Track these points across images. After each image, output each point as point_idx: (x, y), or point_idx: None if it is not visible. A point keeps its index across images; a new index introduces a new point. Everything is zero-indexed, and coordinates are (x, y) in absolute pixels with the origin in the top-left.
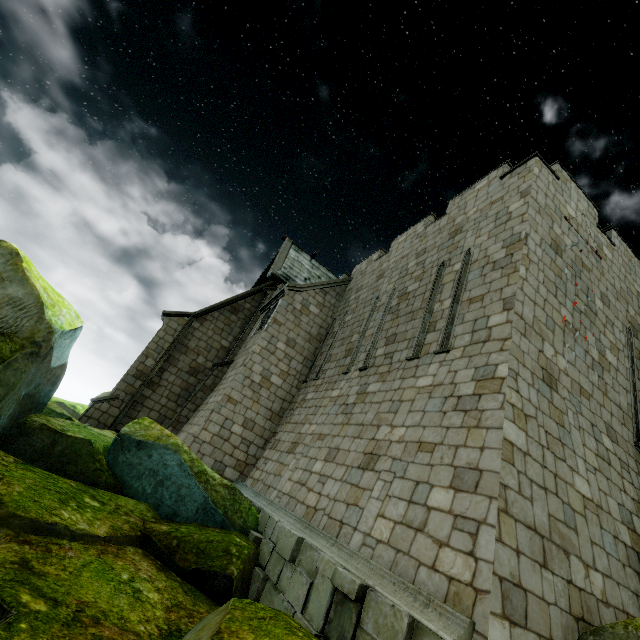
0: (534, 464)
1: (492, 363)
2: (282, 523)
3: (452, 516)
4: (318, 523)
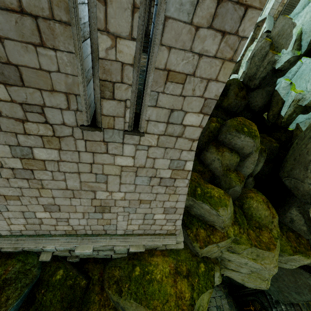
0: None
1: (183, 159)
2: (62, 247)
3: (166, 220)
4: (85, 233)
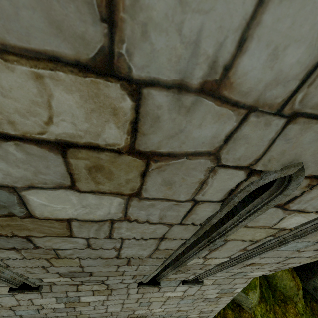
0: None
1: (234, 288)
2: None
3: (199, 316)
4: None
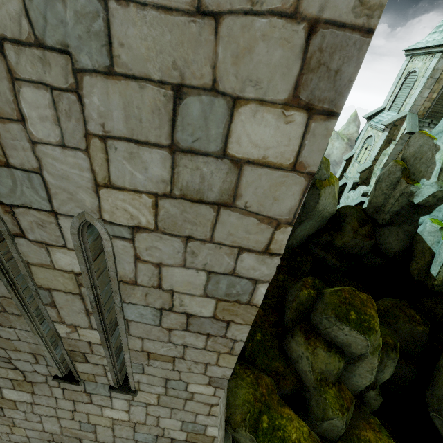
0: (222, 422)
1: (201, 424)
2: None
3: None
4: None
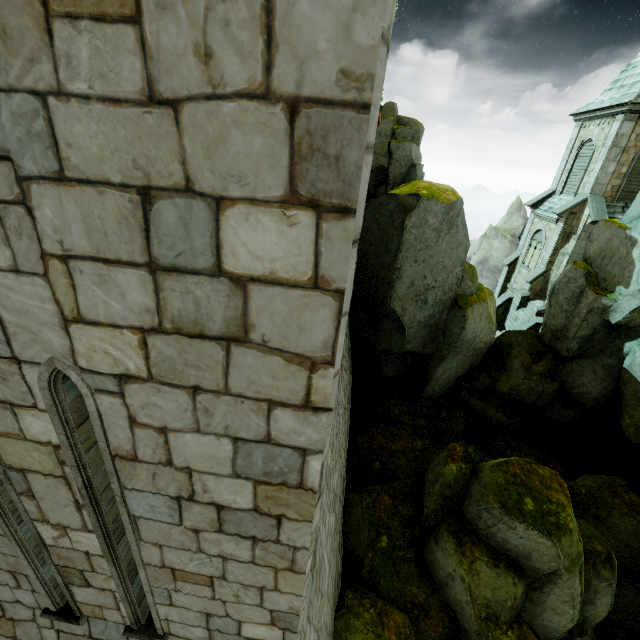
0: None
1: None
2: None
3: None
4: None
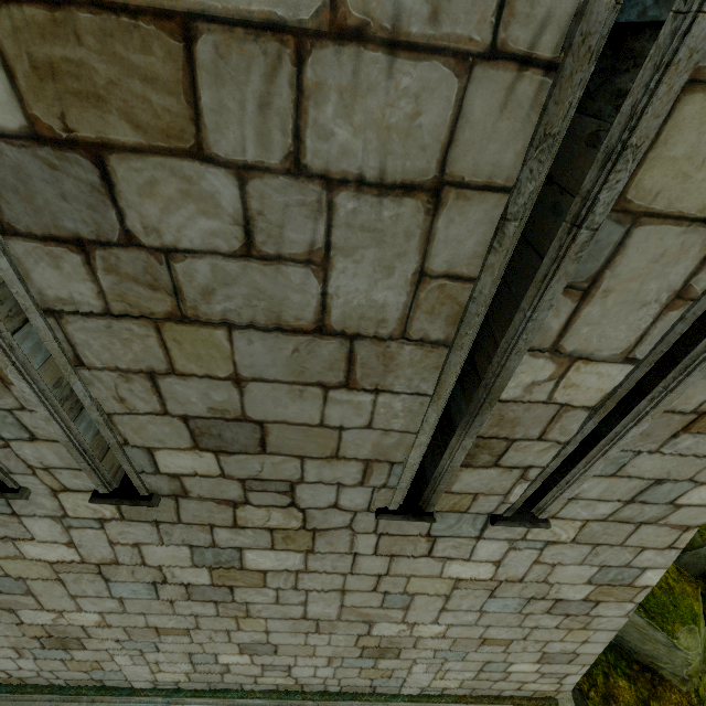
0: None
1: (639, 566)
2: None
3: (540, 674)
4: (323, 690)
